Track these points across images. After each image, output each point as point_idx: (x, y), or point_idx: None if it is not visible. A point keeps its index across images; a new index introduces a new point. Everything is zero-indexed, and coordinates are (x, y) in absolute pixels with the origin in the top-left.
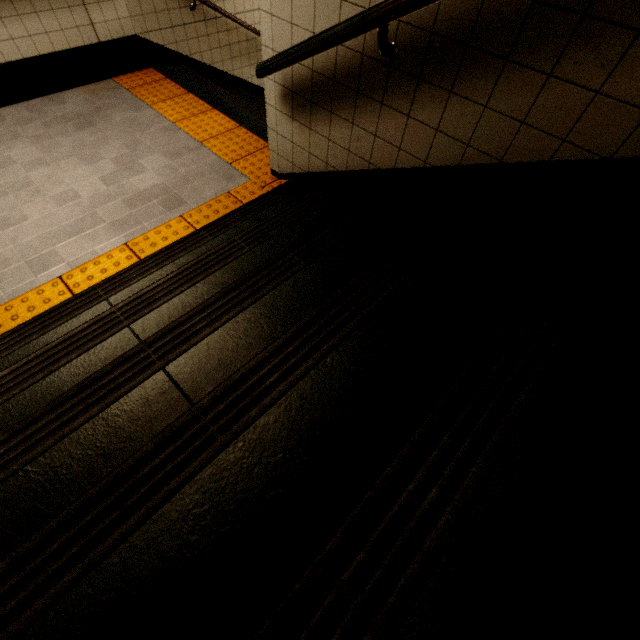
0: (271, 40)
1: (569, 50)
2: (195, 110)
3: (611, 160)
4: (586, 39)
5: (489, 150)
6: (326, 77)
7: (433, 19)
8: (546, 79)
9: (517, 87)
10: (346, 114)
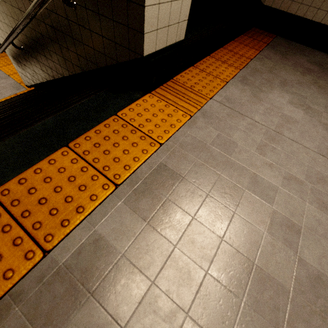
0: (1, 42)
1: (44, 51)
2: (9, 62)
3: (65, 77)
4: (44, 49)
5: (51, 75)
6: (17, 54)
7: (24, 41)
8: (46, 58)
9: (44, 59)
10: (27, 65)
